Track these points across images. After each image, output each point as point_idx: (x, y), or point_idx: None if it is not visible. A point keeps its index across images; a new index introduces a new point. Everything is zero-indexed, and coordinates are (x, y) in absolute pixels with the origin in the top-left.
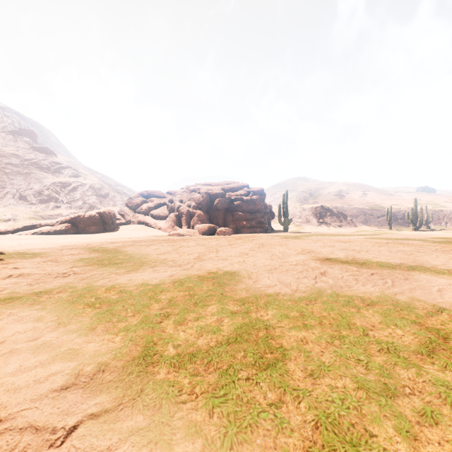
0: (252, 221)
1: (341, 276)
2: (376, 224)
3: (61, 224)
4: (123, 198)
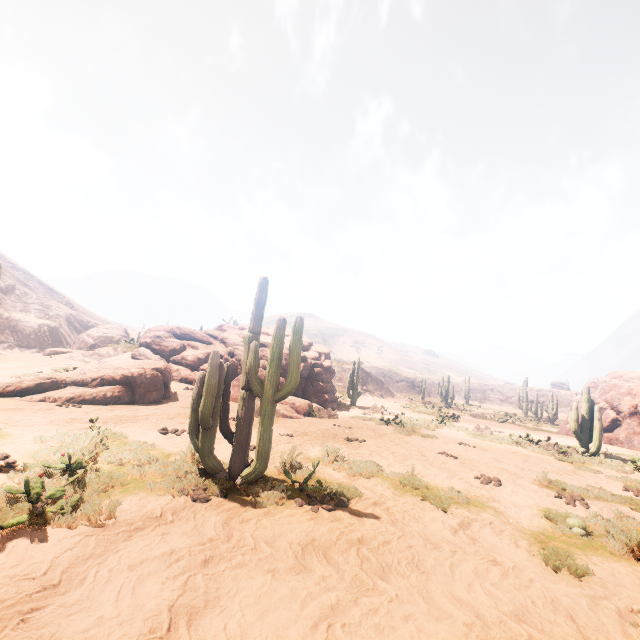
0: (331, 394)
1: (600, 510)
2: (395, 390)
3: (103, 384)
4: (40, 298)
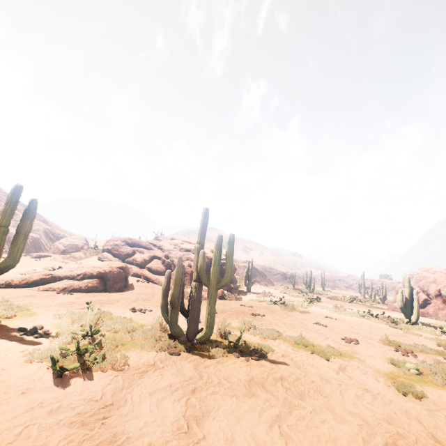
0: (234, 283)
1: (424, 359)
2: (273, 280)
3: (85, 278)
4: None
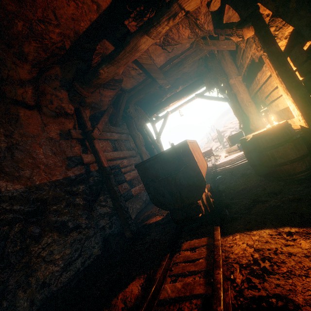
0: None
1: None
2: None
3: None
4: None
